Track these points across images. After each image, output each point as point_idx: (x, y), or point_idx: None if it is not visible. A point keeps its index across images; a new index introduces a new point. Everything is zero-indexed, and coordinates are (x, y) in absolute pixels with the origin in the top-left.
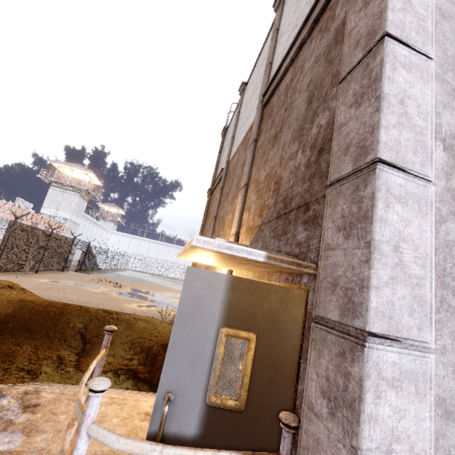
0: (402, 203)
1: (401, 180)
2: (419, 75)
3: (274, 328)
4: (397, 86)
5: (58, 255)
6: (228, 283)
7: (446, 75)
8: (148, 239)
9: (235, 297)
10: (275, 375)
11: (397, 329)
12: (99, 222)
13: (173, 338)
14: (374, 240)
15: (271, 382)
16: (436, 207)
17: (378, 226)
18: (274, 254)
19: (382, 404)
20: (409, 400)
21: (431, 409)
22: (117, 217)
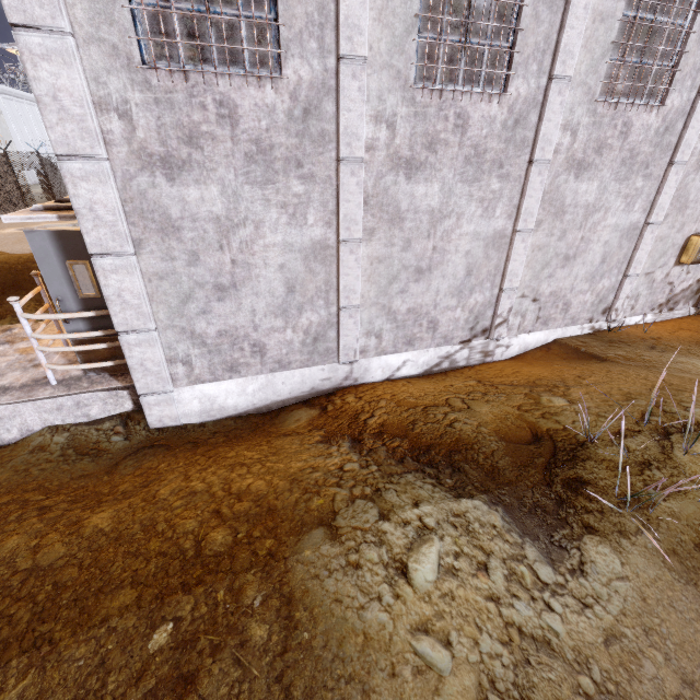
0: (86, 181)
1: (79, 165)
2: (61, 60)
3: None
4: (46, 83)
5: (2, 188)
6: (55, 235)
7: (101, 32)
8: None
9: (65, 243)
10: None
11: (107, 250)
12: None
13: (43, 272)
14: (75, 209)
15: None
16: (126, 170)
17: (74, 200)
18: (63, 215)
19: (110, 280)
20: (125, 277)
21: (139, 278)
22: None
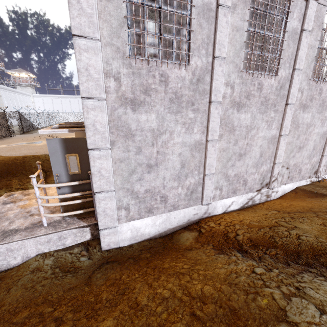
0: (93, 110)
1: (92, 102)
2: (93, 52)
3: (83, 151)
4: (83, 62)
5: (0, 127)
6: (63, 141)
7: (113, 41)
8: (67, 96)
9: (67, 144)
10: (88, 163)
11: (97, 146)
12: (17, 89)
13: (51, 160)
14: (85, 125)
15: (87, 165)
16: (113, 105)
17: (86, 120)
18: (71, 129)
19: (96, 163)
20: (104, 161)
21: (111, 161)
22: (31, 81)
